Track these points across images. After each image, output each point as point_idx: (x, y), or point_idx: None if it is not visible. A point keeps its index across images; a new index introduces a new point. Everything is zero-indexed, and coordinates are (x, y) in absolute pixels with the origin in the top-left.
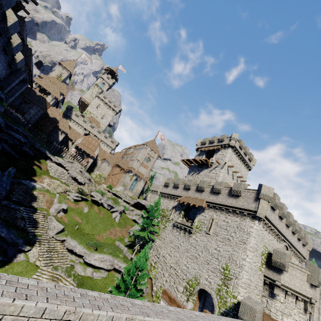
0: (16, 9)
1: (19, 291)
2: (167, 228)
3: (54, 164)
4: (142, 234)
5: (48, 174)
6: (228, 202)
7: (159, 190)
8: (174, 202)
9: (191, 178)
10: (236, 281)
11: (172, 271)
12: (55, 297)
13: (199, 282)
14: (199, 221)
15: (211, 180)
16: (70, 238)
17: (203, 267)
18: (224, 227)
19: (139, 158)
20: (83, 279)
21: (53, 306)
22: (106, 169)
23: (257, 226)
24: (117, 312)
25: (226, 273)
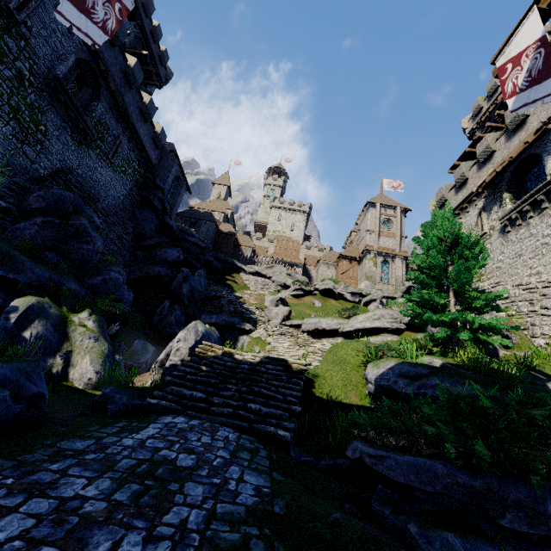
0: None
1: None
2: (491, 250)
3: (250, 276)
4: None
5: (249, 289)
6: None
7: None
8: (476, 206)
9: None
10: None
11: None
12: None
13: None
14: None
15: None
16: (306, 318)
17: None
18: None
19: (370, 228)
20: None
21: None
22: (327, 275)
23: None
24: None
25: None
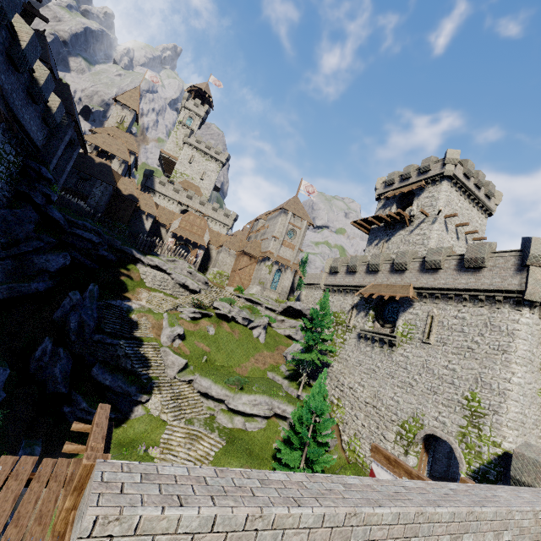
0: (27, 19)
1: (166, 490)
2: (348, 343)
3: (149, 269)
4: (308, 358)
5: (144, 285)
6: (459, 283)
7: (322, 282)
8: (353, 298)
9: (376, 251)
10: (497, 417)
11: (370, 409)
12: (222, 493)
13: (422, 424)
14: (405, 324)
15: (415, 248)
16: (200, 376)
17: (426, 399)
18: (458, 329)
19: (277, 234)
20: (232, 434)
21: (226, 511)
22: (226, 263)
23: (528, 318)
24: (328, 505)
25: (473, 405)
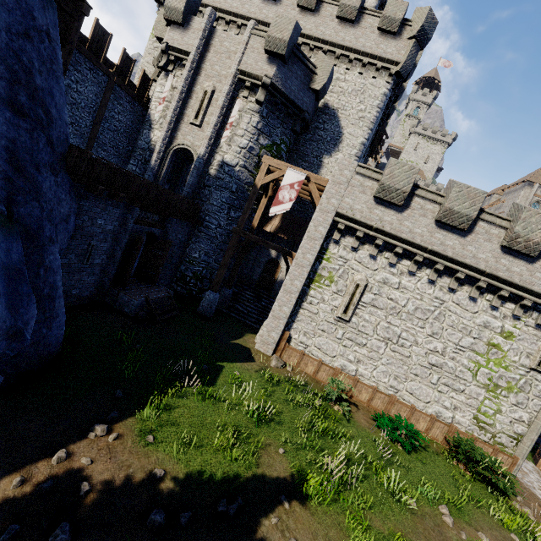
0: None
1: None
2: None
3: None
4: None
5: None
6: None
7: None
8: None
9: None
10: None
11: None
12: None
13: None
14: None
15: None
16: None
17: None
18: None
19: None
20: None
21: None
22: None
23: None
24: None
25: None
